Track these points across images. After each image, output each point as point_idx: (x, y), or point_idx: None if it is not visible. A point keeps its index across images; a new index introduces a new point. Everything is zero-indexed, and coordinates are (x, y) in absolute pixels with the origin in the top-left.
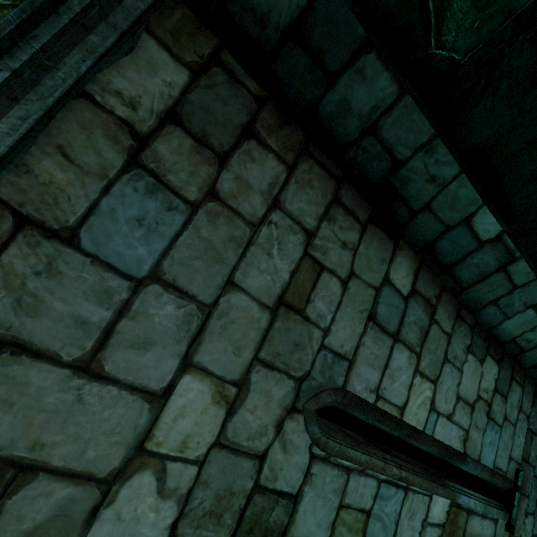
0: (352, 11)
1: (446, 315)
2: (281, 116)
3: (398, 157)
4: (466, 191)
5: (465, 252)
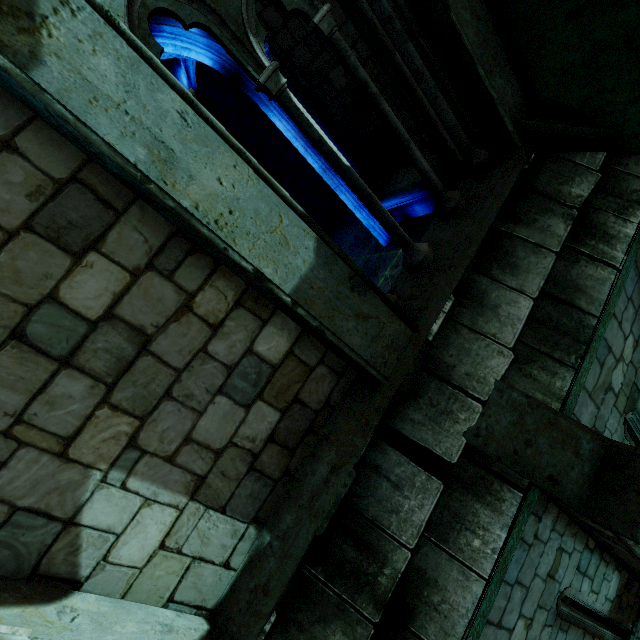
0: None
1: None
2: None
3: None
4: None
5: None
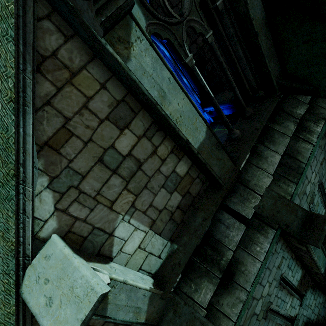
0: None
1: None
2: None
3: None
4: None
5: None
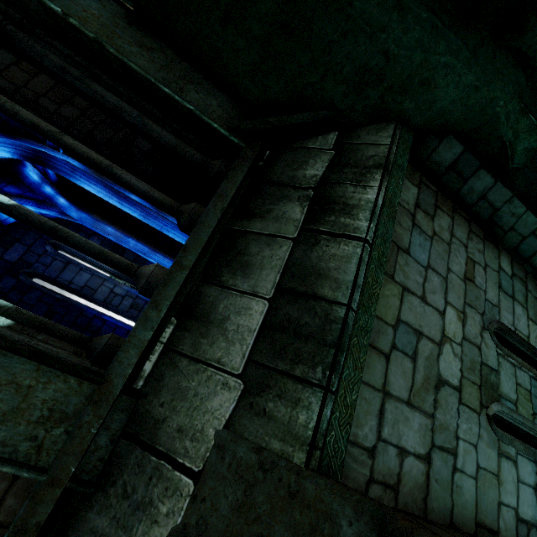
0: (474, 157)
1: (532, 287)
2: (443, 197)
3: (496, 207)
4: (531, 218)
5: (535, 250)
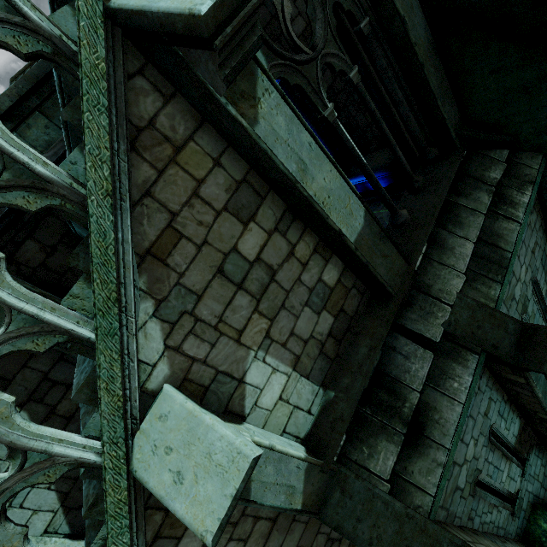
0: None
1: None
2: (537, 202)
3: None
4: None
5: None
